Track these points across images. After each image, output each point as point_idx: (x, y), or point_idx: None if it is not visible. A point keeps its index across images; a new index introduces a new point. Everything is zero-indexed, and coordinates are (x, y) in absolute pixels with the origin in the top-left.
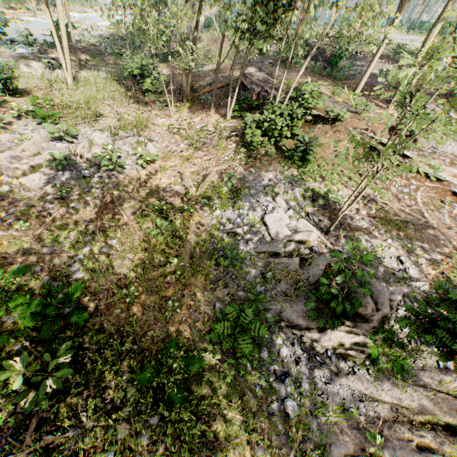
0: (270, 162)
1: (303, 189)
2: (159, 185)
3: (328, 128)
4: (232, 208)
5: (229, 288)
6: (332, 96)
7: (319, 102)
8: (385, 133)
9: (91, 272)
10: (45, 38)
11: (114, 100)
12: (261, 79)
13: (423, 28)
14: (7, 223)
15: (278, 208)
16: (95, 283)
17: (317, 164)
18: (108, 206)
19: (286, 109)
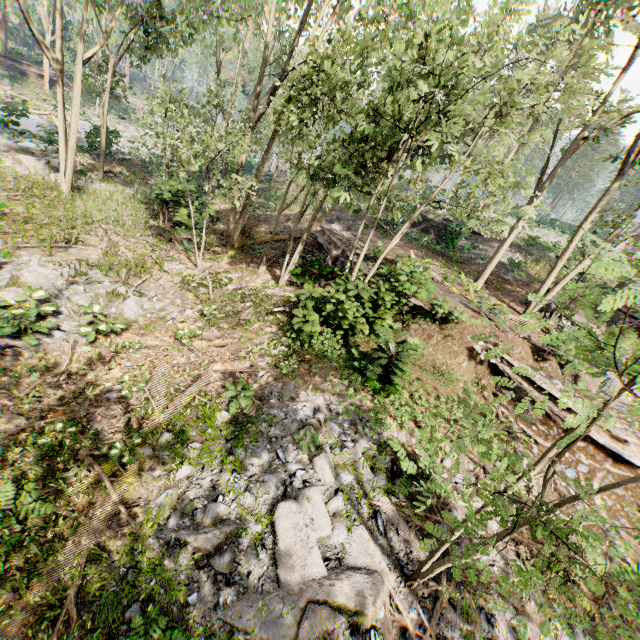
0: (326, 372)
1: (374, 445)
2: (99, 381)
3: (433, 329)
4: (219, 466)
5: None
6: (443, 282)
7: (421, 289)
8: (526, 356)
9: None
10: (81, 141)
11: (122, 226)
12: (345, 240)
13: (555, 225)
14: None
15: (313, 487)
16: None
17: (409, 391)
18: None
19: (367, 290)
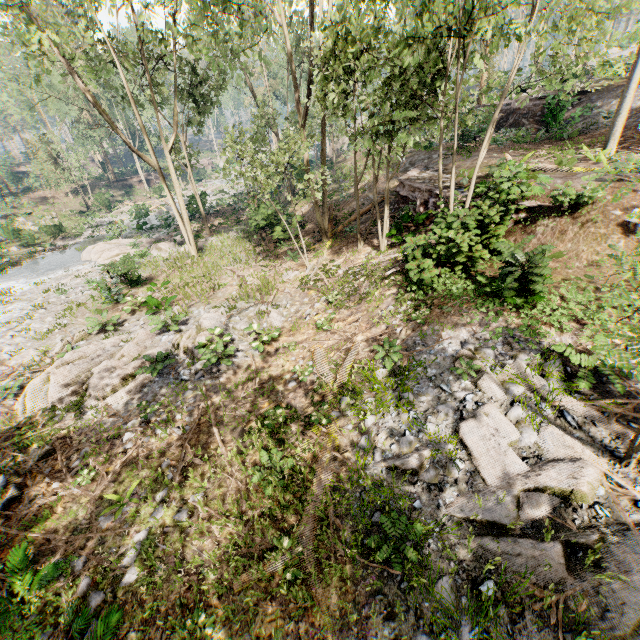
0: (458, 308)
1: (536, 354)
2: (280, 377)
3: (564, 222)
4: (395, 410)
5: (396, 619)
6: (559, 169)
7: (532, 187)
8: None
9: (150, 568)
10: None
11: (240, 262)
12: (428, 181)
13: None
14: (73, 472)
15: (487, 404)
16: (150, 596)
17: (558, 294)
18: (203, 426)
19: (470, 215)
